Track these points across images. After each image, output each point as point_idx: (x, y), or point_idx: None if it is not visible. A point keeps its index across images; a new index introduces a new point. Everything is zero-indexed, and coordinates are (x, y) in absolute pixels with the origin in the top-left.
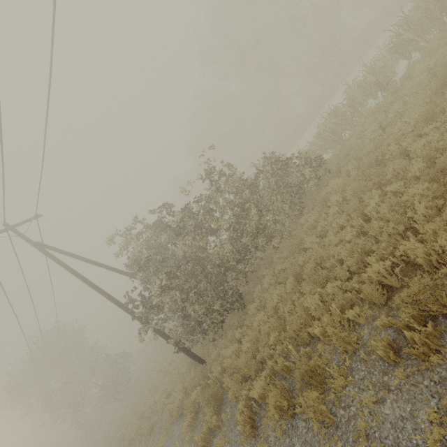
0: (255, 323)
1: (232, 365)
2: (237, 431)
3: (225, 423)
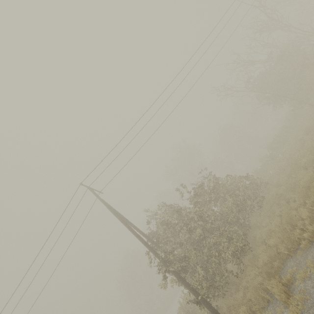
0: (273, 228)
1: (271, 254)
2: (310, 255)
3: (296, 273)
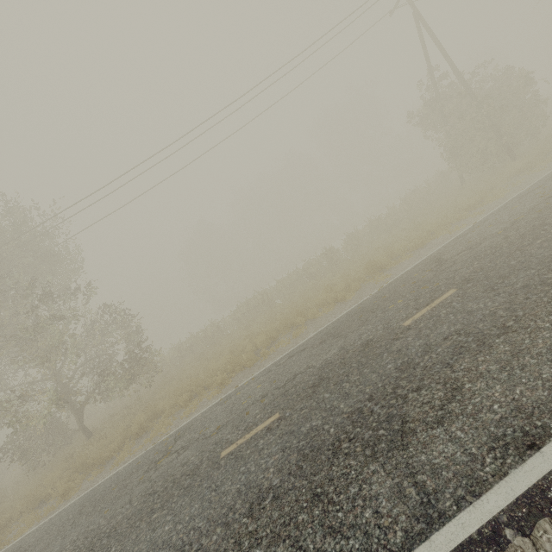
0: None
1: None
2: None
3: None
